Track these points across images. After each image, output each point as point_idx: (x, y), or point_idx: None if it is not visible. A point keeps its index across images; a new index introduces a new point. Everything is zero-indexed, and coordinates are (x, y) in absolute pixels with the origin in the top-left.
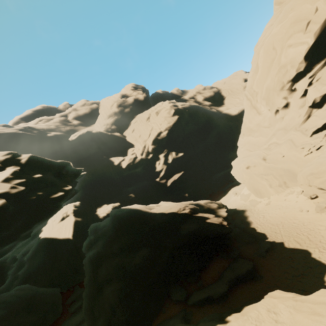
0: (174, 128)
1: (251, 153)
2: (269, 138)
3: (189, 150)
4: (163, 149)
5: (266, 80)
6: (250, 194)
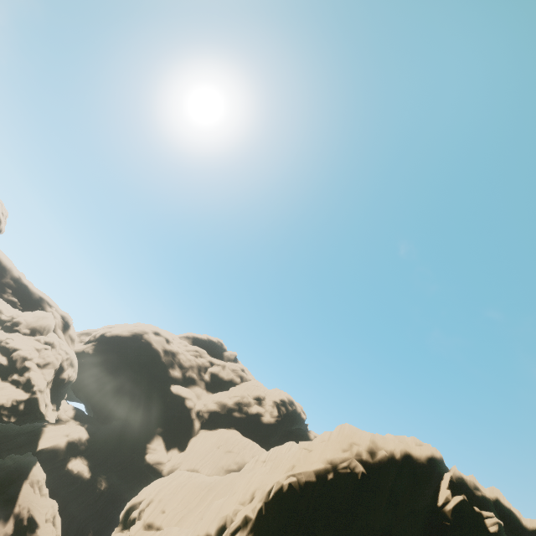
0: None
1: None
2: None
3: None
4: None
5: None
6: None
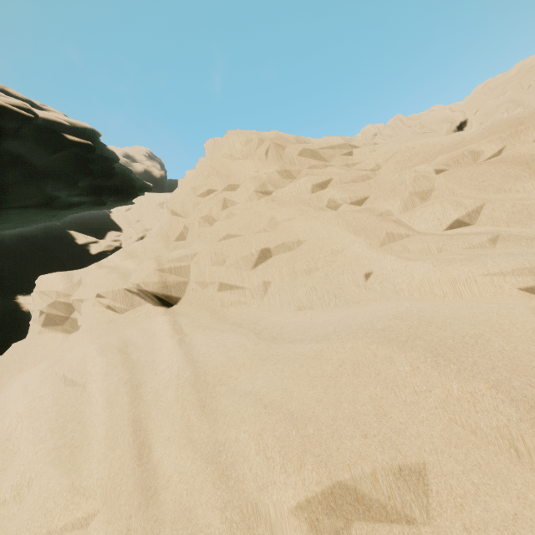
0: None
1: None
2: None
3: None
4: None
5: None
6: None
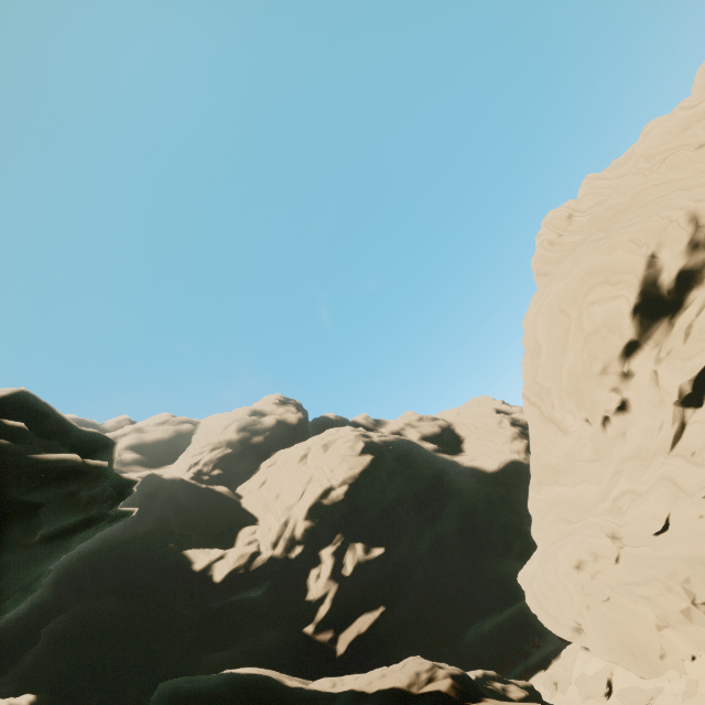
0: (363, 482)
1: (574, 525)
2: (607, 483)
3: (399, 542)
4: (333, 533)
5: (563, 361)
6: (610, 669)
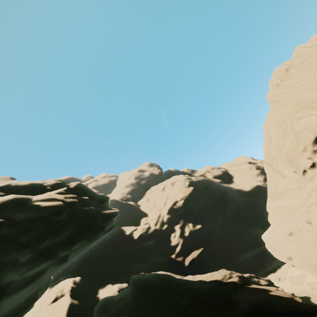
0: (190, 198)
1: (288, 217)
2: (304, 199)
3: (207, 222)
4: (179, 219)
5: (283, 145)
6: (304, 274)
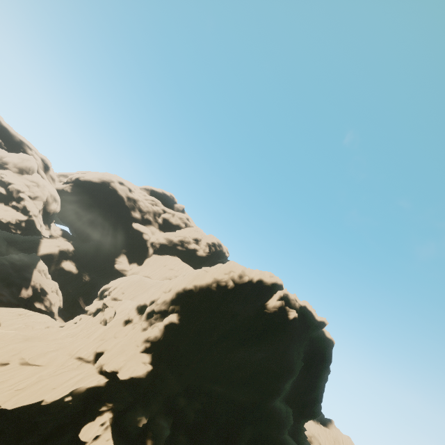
0: None
1: None
2: None
3: None
4: None
5: None
6: None
